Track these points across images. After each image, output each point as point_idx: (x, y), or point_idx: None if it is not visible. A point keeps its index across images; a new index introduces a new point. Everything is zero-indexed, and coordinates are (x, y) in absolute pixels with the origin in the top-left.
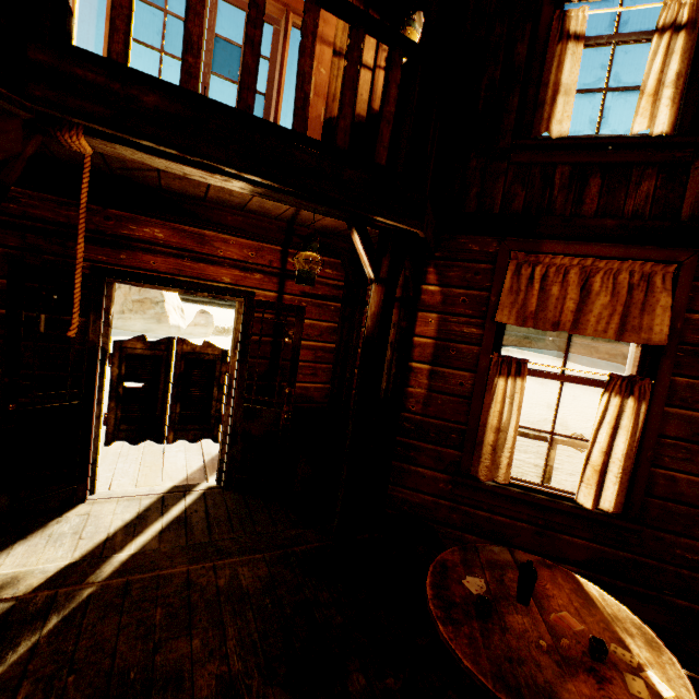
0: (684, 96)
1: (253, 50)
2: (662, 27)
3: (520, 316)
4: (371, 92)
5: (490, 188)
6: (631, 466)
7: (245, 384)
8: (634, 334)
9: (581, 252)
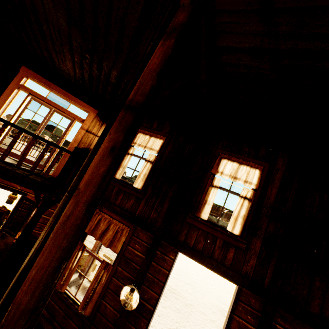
0: (146, 180)
1: (11, 147)
2: (148, 160)
3: (90, 230)
4: None
5: None
6: (98, 297)
7: (7, 225)
8: (113, 247)
9: (111, 215)
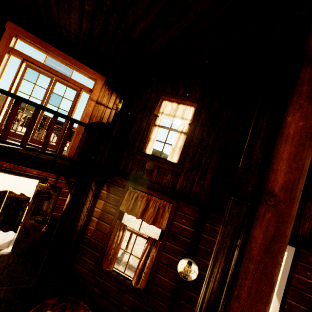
0: (181, 153)
1: (30, 129)
2: (179, 131)
3: (127, 209)
4: (109, 116)
5: (128, 163)
6: (150, 271)
7: (32, 212)
8: (157, 224)
9: (148, 192)
